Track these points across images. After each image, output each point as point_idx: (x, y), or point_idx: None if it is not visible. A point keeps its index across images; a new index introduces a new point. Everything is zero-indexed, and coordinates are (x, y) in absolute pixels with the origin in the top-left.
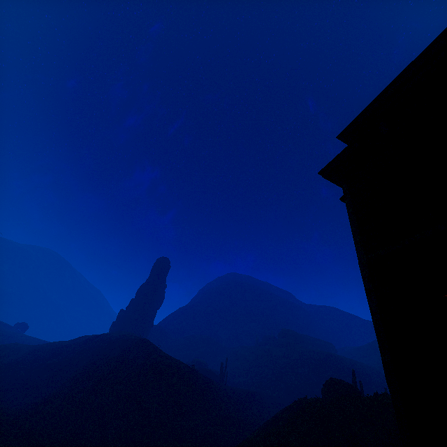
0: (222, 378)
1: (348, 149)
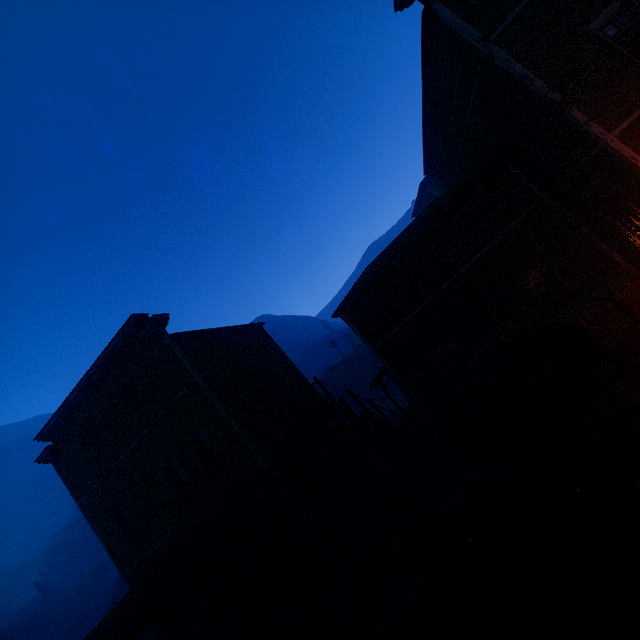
0: (49, 595)
1: (46, 450)
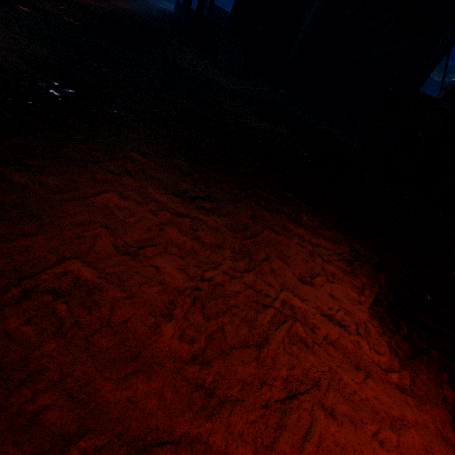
0: None
1: None
